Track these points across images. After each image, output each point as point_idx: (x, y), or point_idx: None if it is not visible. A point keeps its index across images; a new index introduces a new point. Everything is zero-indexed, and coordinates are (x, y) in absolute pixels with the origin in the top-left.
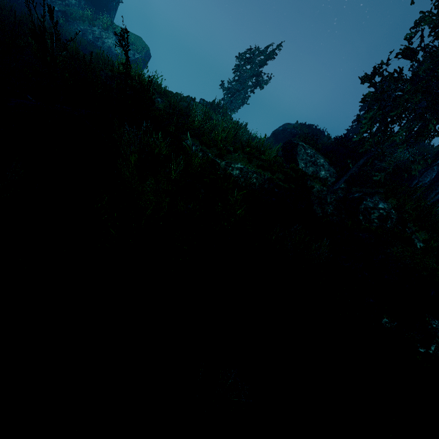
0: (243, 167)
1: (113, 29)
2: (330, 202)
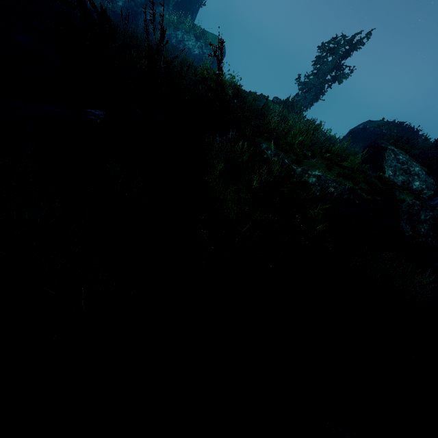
0: (321, 174)
1: (194, 31)
2: (424, 219)
